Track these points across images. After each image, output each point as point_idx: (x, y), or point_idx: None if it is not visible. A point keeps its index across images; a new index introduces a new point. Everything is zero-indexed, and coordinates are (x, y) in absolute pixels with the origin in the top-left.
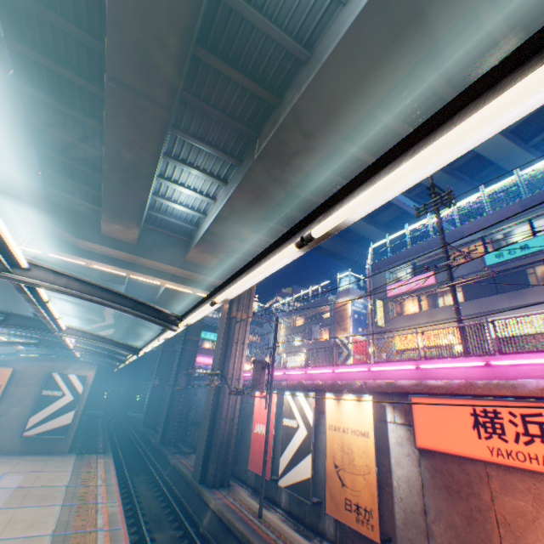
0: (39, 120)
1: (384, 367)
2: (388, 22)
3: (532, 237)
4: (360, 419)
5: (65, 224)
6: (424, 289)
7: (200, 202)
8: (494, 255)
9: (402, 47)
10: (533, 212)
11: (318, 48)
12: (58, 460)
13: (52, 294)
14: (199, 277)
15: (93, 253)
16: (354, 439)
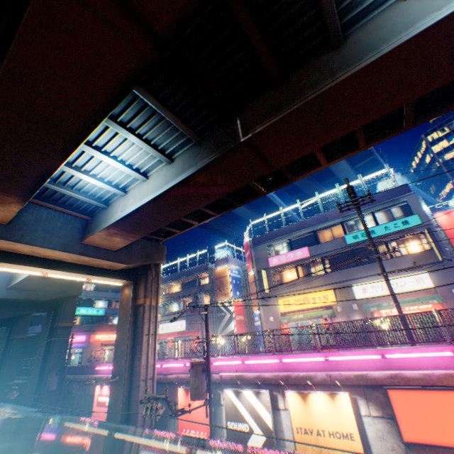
0: None
1: (345, 357)
2: None
3: (376, 225)
4: (339, 419)
5: None
6: (301, 261)
7: (123, 177)
8: (352, 236)
9: (450, 64)
10: (375, 208)
11: (355, 35)
12: None
13: None
14: (99, 262)
15: None
16: (335, 442)
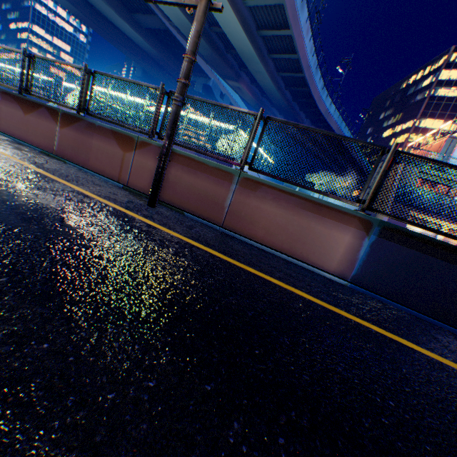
0: None
1: None
2: None
3: None
4: None
5: None
6: None
7: None
8: None
9: None
10: None
11: None
12: None
13: None
14: None
15: None
16: None
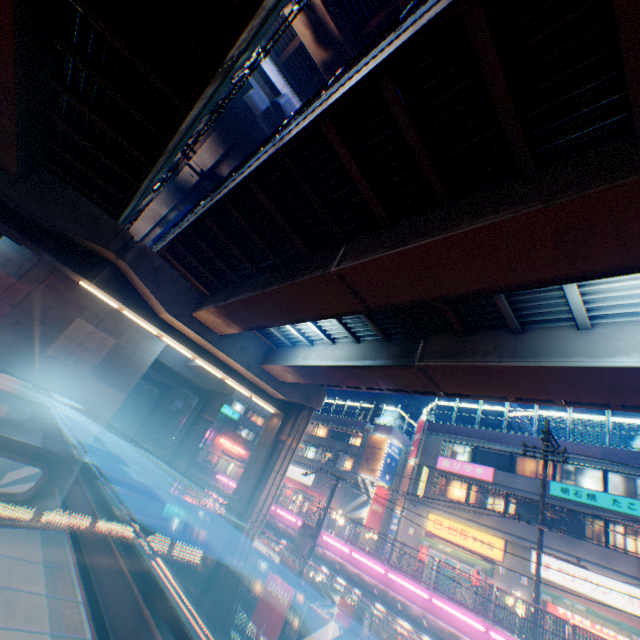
0: (211, 217)
1: (449, 608)
2: (615, 380)
3: (602, 490)
4: None
5: (161, 293)
6: (478, 481)
7: (315, 334)
8: (560, 487)
9: (612, 393)
10: (610, 466)
11: (533, 333)
12: (24, 537)
13: (86, 328)
14: (266, 386)
15: (172, 327)
16: None
